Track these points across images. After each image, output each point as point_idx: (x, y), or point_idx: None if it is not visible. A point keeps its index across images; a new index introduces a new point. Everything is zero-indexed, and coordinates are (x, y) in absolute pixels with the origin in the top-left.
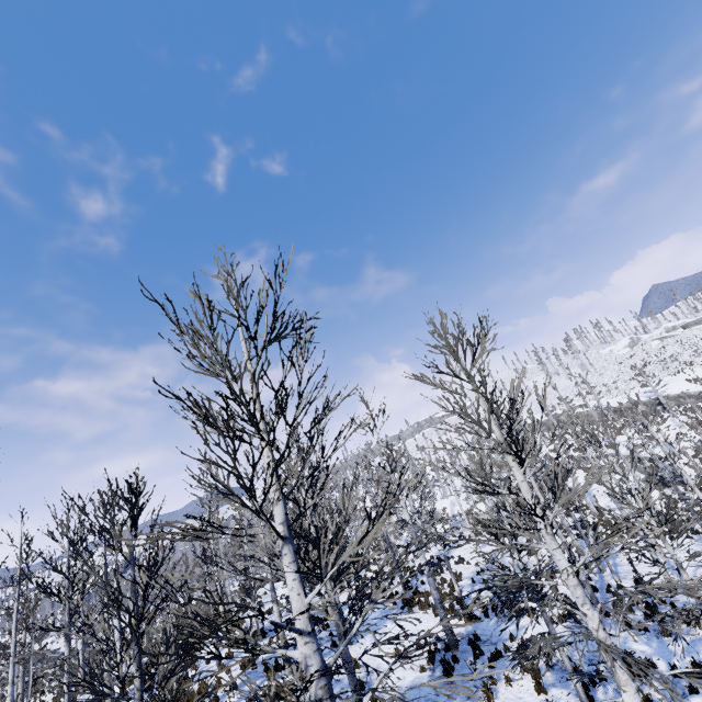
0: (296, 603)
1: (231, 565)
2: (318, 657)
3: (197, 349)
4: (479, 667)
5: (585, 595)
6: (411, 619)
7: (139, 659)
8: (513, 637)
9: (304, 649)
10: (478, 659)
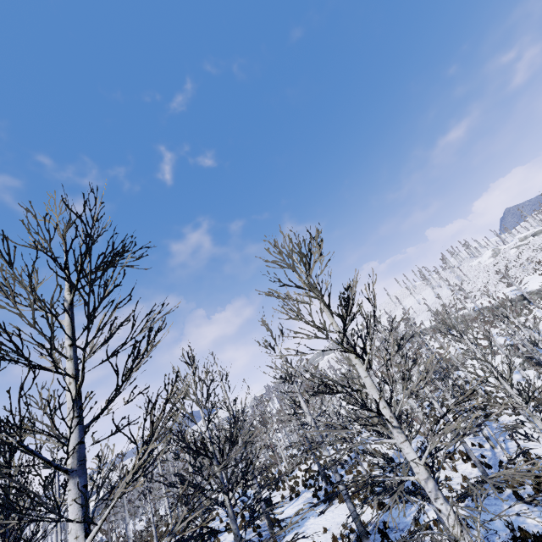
0: None
1: None
2: None
3: (4, 285)
4: None
5: (436, 488)
6: (332, 512)
7: None
8: (418, 522)
9: None
10: None
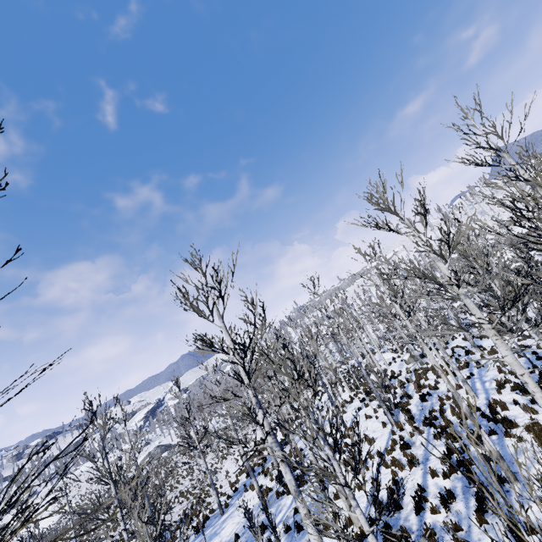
0: None
1: None
2: None
3: None
4: None
5: None
6: None
7: None
8: None
9: None
10: None
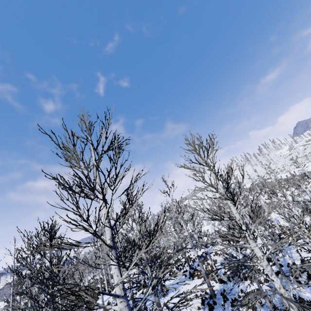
0: (116, 281)
1: (84, 261)
2: (127, 309)
3: (68, 156)
4: (226, 306)
5: (272, 270)
6: (193, 283)
7: (53, 309)
8: (242, 291)
9: (120, 305)
10: (226, 302)
